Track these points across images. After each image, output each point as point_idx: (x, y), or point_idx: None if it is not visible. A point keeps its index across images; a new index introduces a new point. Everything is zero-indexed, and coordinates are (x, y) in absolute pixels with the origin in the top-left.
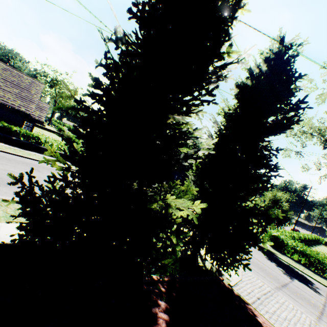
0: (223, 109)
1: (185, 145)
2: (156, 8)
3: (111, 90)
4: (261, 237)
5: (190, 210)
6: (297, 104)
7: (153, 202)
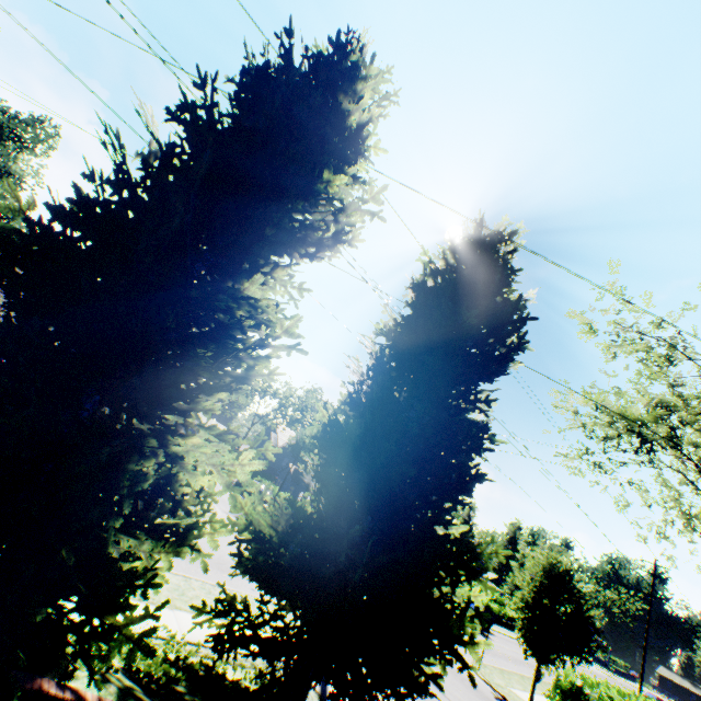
0: (386, 325)
1: (243, 331)
2: (213, 114)
3: (95, 204)
4: (469, 628)
5: (226, 476)
6: (509, 312)
7: (148, 457)
